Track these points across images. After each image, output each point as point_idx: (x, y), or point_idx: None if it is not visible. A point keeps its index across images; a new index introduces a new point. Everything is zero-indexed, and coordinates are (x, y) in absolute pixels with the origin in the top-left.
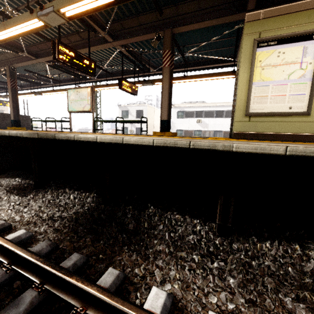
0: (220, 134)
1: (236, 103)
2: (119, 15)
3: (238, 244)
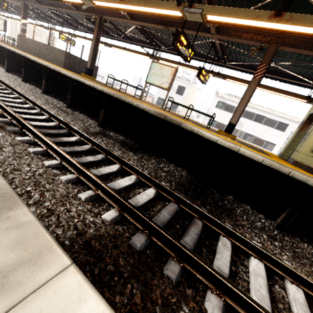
0: (251, 138)
1: (309, 139)
2: None
3: (287, 238)
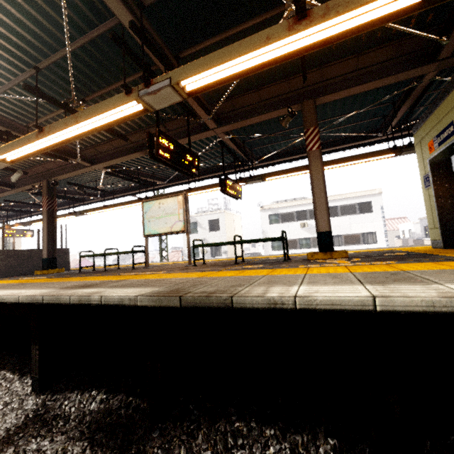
0: (339, 239)
1: None
2: (231, 92)
3: None
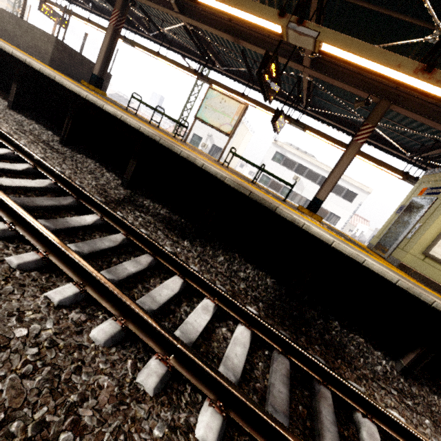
0: None
1: (422, 237)
2: None
3: (414, 388)
